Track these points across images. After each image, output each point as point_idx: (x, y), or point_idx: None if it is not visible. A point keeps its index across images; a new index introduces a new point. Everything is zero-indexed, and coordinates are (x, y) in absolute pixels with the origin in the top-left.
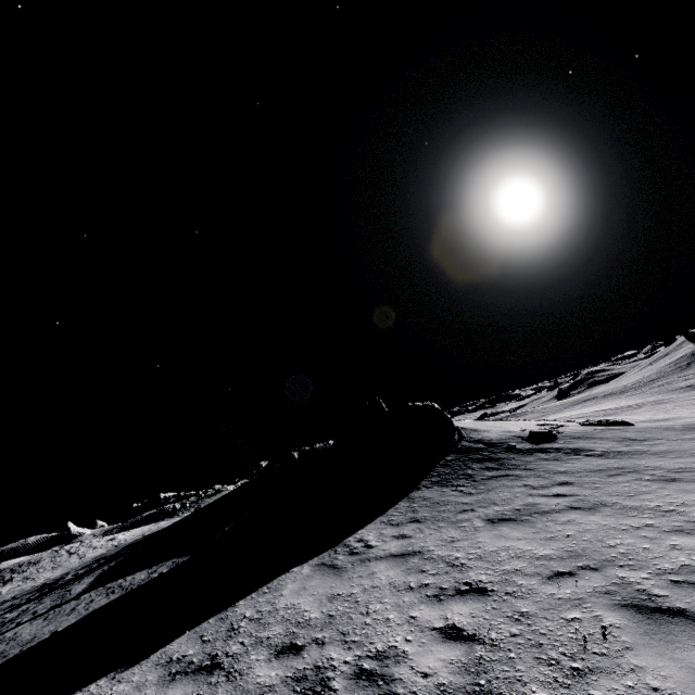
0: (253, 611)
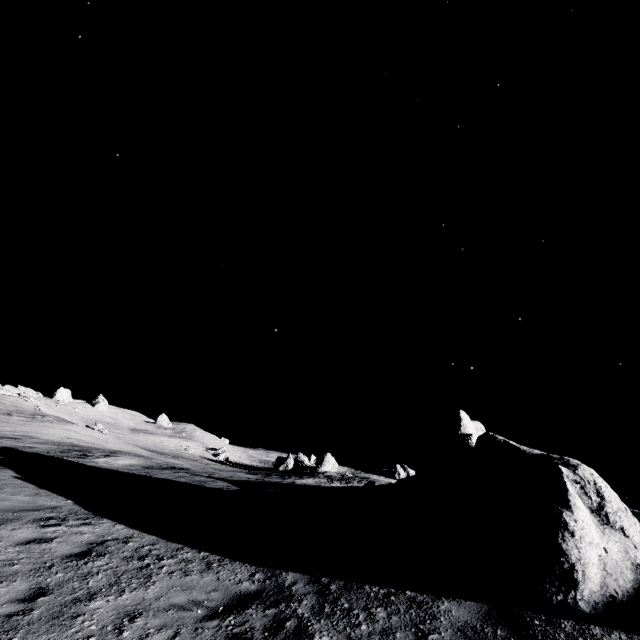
0: (6, 490)
